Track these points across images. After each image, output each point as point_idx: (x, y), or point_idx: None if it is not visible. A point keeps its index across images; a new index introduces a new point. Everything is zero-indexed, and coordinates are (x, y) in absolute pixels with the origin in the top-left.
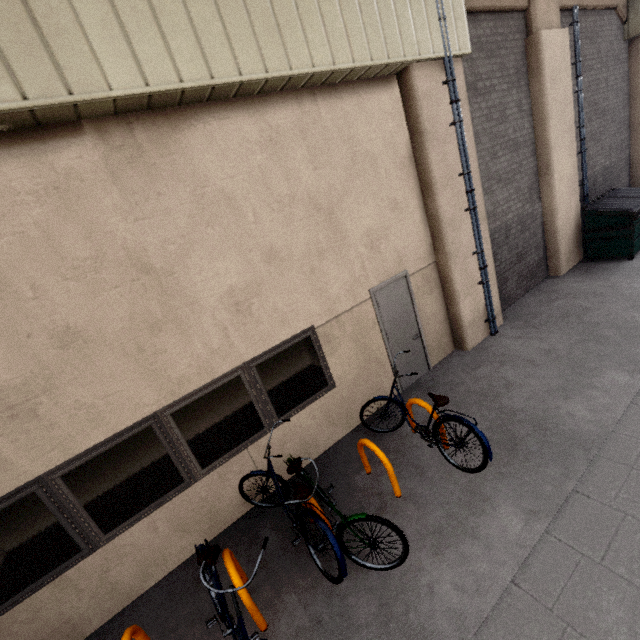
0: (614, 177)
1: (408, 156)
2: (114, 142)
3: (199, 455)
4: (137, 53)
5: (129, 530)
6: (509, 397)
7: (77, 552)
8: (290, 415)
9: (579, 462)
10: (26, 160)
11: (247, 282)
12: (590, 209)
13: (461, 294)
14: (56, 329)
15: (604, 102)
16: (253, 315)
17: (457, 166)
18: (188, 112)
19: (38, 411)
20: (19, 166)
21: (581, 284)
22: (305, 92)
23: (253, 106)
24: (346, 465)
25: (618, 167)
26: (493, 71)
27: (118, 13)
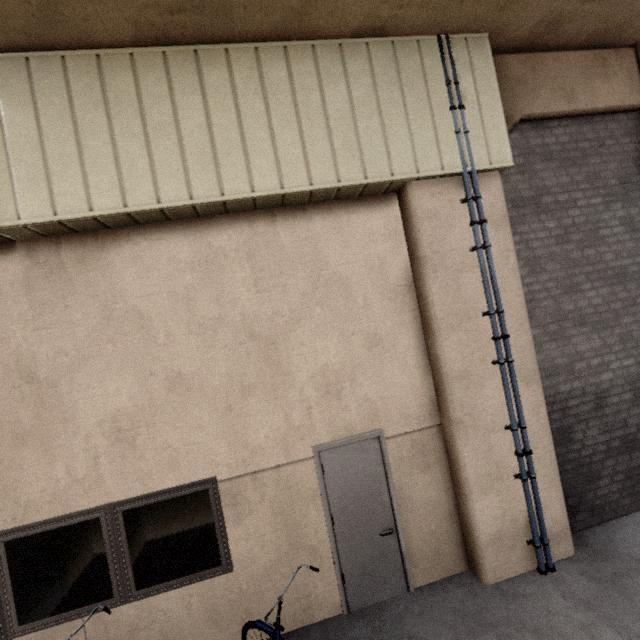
0: None
1: (405, 283)
2: (39, 259)
3: (21, 605)
4: (55, 189)
5: None
6: None
7: None
8: (155, 591)
9: None
10: None
11: (139, 408)
12: None
13: (475, 486)
14: None
15: None
16: (136, 447)
17: (481, 301)
18: (120, 234)
19: None
20: None
21: None
22: (262, 214)
23: (194, 228)
24: None
25: None
26: (574, 182)
27: (48, 159)
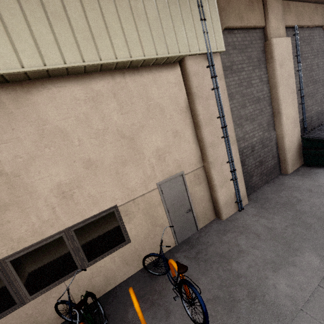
0: None
1: (186, 106)
2: None
3: (29, 287)
4: None
5: None
6: (238, 262)
7: None
8: (97, 260)
9: None
10: None
11: (71, 179)
12: (306, 136)
13: (218, 186)
14: None
15: (316, 76)
16: (74, 199)
17: (216, 112)
18: (37, 83)
19: None
20: None
21: (299, 181)
22: (117, 72)
23: (82, 80)
24: (128, 297)
25: None
26: (243, 60)
27: None
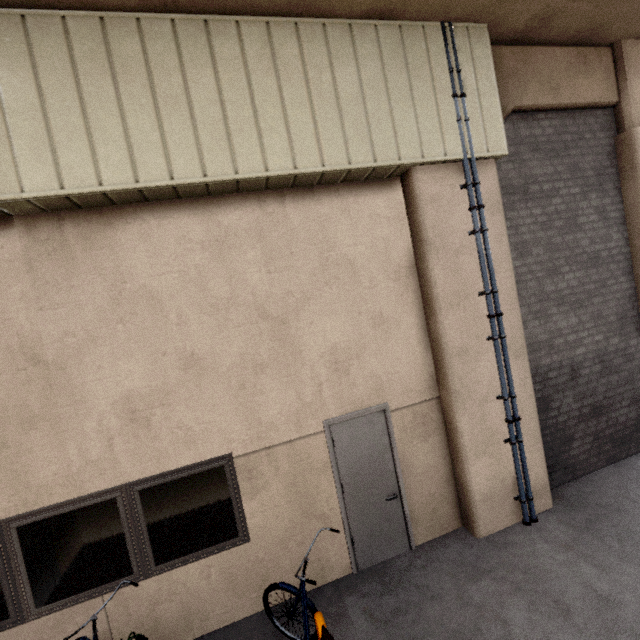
0: None
1: (408, 265)
2: (40, 235)
3: (37, 588)
4: (60, 160)
5: None
6: None
7: None
8: (174, 565)
9: None
10: None
11: (152, 388)
12: None
13: (471, 451)
14: None
15: None
16: (151, 428)
17: (477, 282)
18: (127, 211)
19: None
20: None
21: None
22: (271, 194)
23: (203, 206)
24: None
25: None
26: (557, 173)
27: (51, 128)
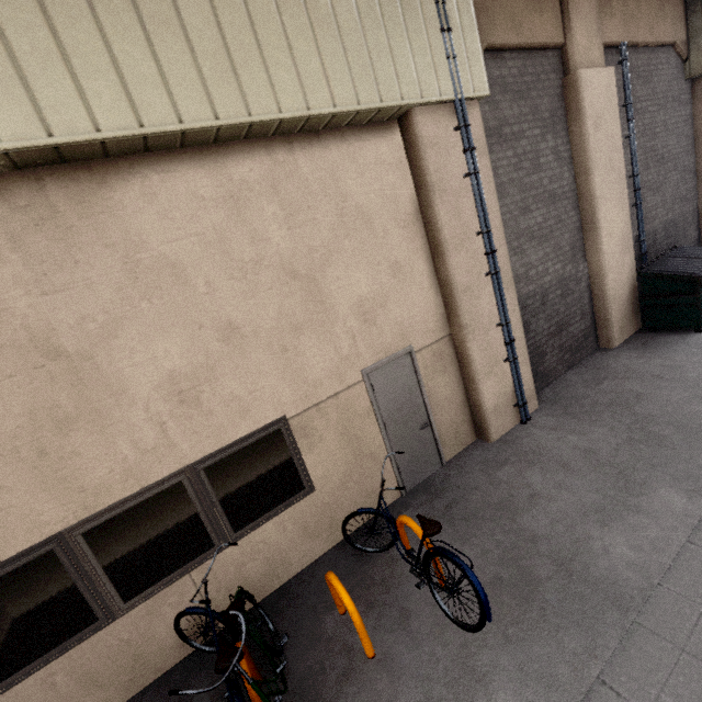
0: (679, 232)
1: (413, 212)
2: (17, 201)
3: (121, 585)
4: (38, 98)
5: (15, 688)
6: (532, 515)
7: None
8: (251, 528)
9: (611, 631)
10: None
11: (195, 365)
12: (646, 271)
13: (481, 374)
14: None
15: (663, 148)
16: (202, 405)
17: (474, 223)
18: (121, 165)
19: None
20: None
21: (636, 361)
22: (278, 140)
23: (209, 157)
24: (319, 597)
25: (684, 220)
26: (522, 114)
27: (13, 52)
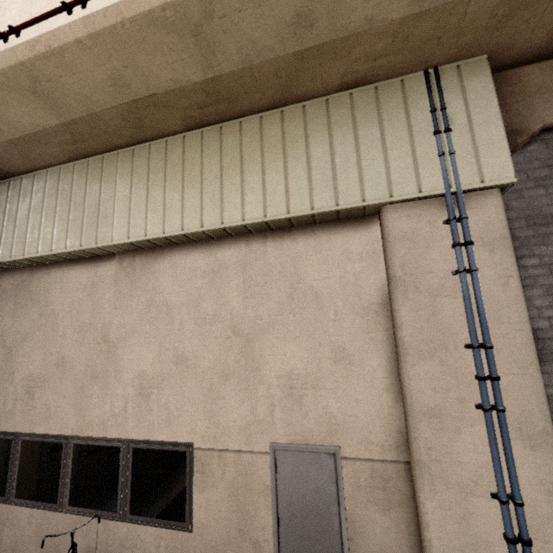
0: None
1: (380, 301)
2: (124, 265)
3: (72, 491)
4: (131, 223)
5: (23, 508)
6: None
7: (4, 495)
8: (140, 521)
9: None
10: (90, 270)
11: (155, 373)
12: None
13: None
14: (60, 355)
15: None
16: (149, 402)
17: (464, 331)
18: (166, 250)
19: (35, 395)
20: (86, 273)
21: None
22: (257, 236)
23: (209, 246)
24: None
25: None
26: None
27: (132, 205)
